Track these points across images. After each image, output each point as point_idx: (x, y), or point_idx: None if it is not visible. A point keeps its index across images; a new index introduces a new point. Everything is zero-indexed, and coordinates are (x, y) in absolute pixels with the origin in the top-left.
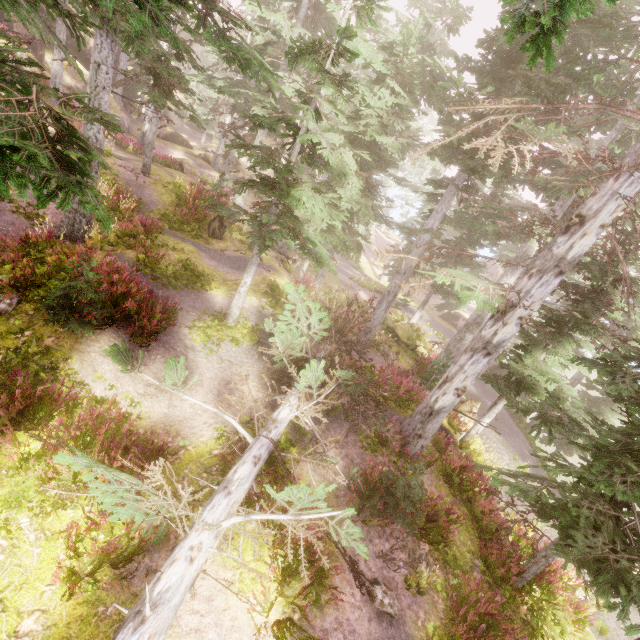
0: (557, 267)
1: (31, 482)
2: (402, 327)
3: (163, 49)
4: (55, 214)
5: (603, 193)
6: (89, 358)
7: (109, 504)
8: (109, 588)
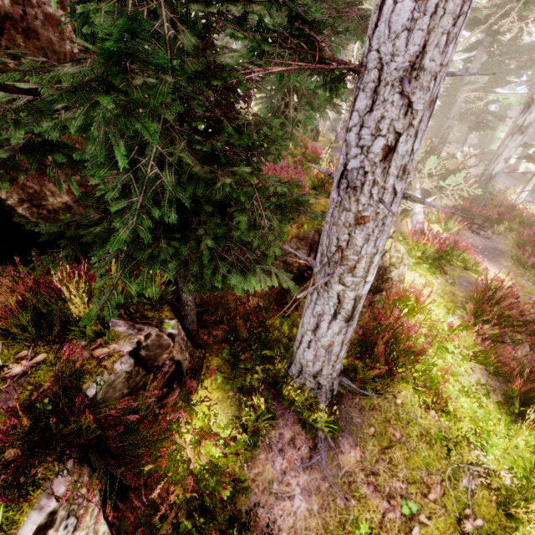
0: None
1: None
2: (450, 163)
3: None
4: None
5: None
6: None
7: None
8: None
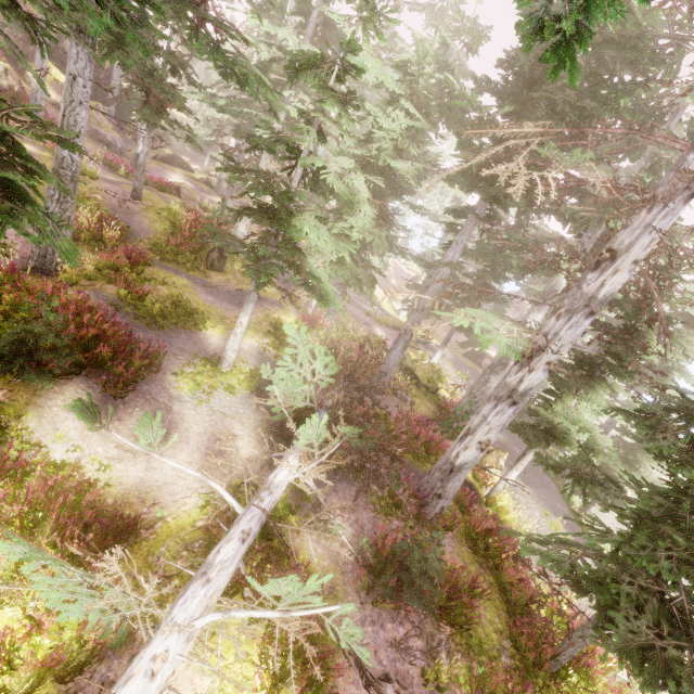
0: (587, 307)
1: None
2: (422, 368)
3: (153, 62)
4: (26, 243)
5: (635, 226)
6: (49, 414)
7: (56, 601)
8: None
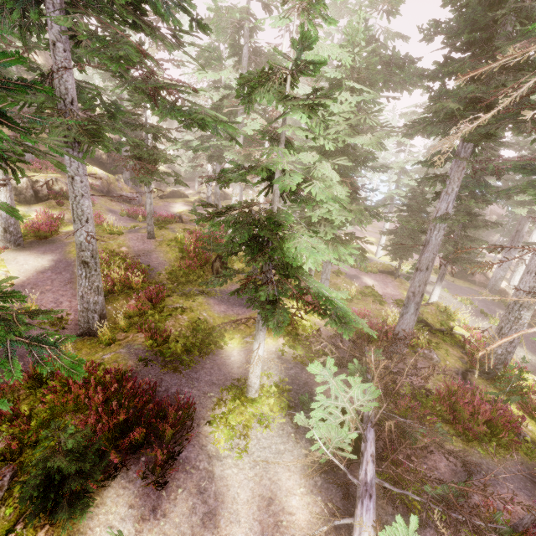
0: None
1: None
2: (428, 311)
3: (134, 138)
4: (77, 310)
5: None
6: None
7: None
8: None
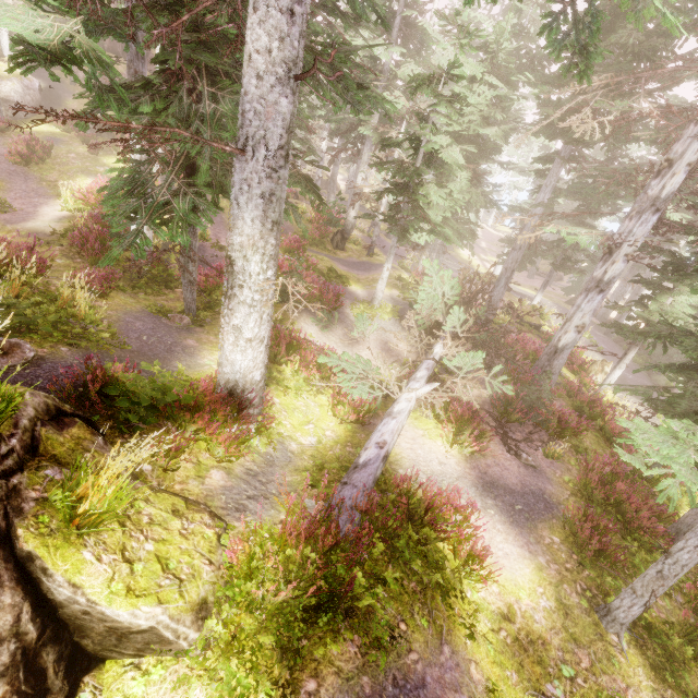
0: (653, 206)
1: (302, 381)
2: (523, 308)
3: None
4: None
5: (686, 138)
6: (301, 325)
7: (348, 388)
8: (358, 428)
